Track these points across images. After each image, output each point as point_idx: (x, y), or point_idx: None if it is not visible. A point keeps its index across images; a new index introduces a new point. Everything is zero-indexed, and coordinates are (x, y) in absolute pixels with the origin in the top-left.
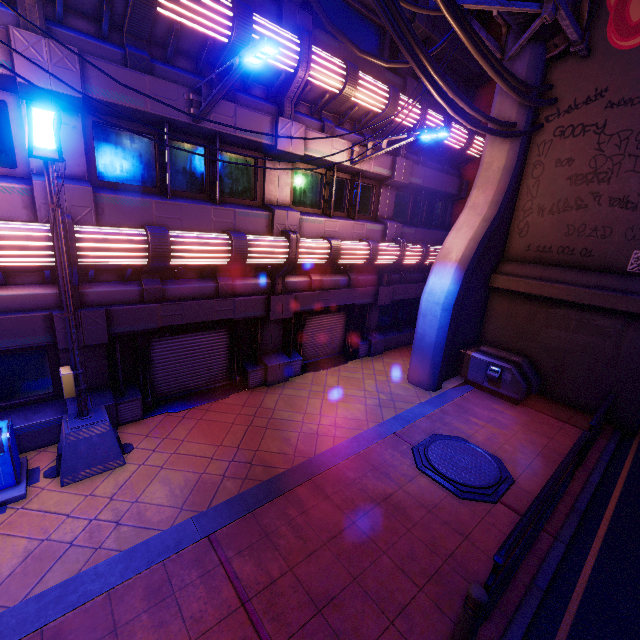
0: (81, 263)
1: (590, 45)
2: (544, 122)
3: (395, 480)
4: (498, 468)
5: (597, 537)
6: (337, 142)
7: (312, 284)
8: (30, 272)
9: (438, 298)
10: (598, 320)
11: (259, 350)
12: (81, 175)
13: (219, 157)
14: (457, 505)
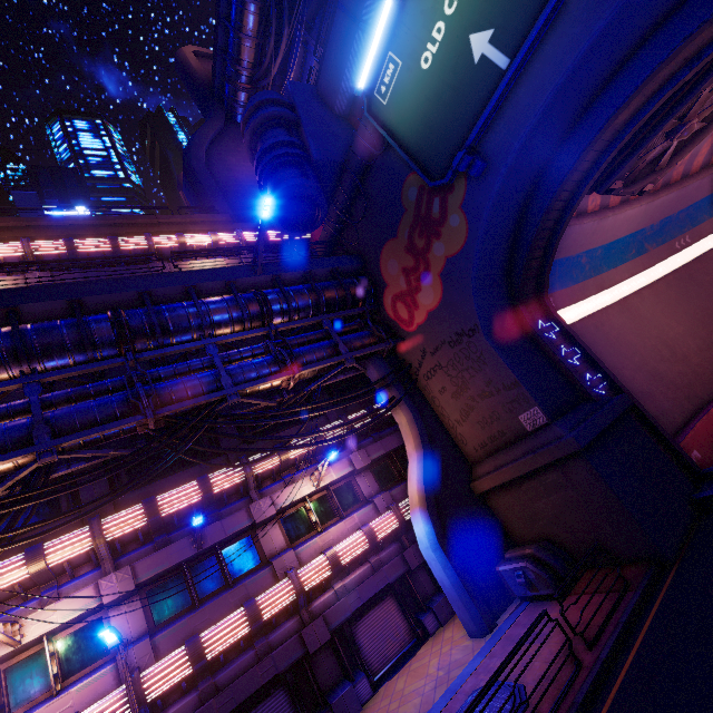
0: (150, 699)
1: (401, 335)
2: (416, 377)
3: None
4: (512, 698)
5: None
6: (298, 484)
7: (337, 594)
8: None
9: (425, 543)
10: (548, 477)
11: (321, 691)
12: (144, 631)
13: (226, 552)
14: None
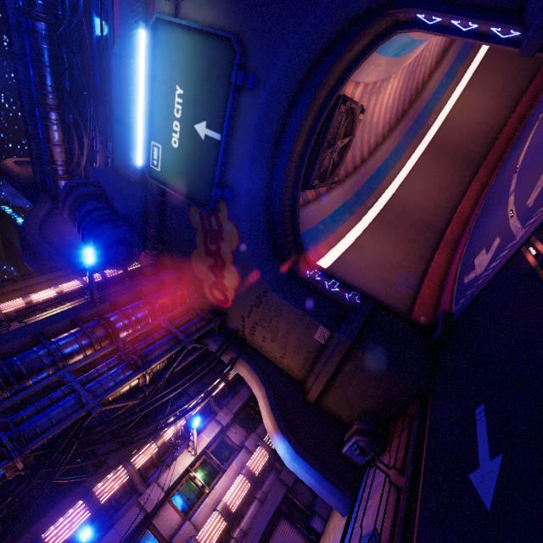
0: None
1: (224, 312)
2: (244, 337)
3: None
4: (370, 542)
5: (415, 527)
6: (178, 460)
7: (237, 540)
8: None
9: (287, 458)
10: (346, 370)
11: None
12: None
13: None
14: None
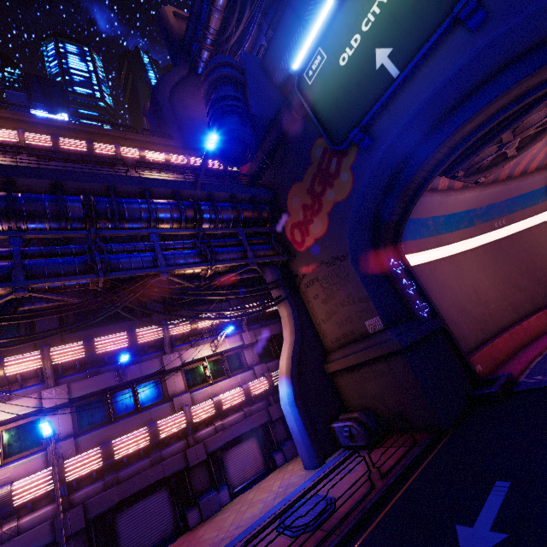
0: (68, 480)
1: (294, 253)
2: (299, 284)
3: (257, 546)
4: (325, 504)
5: (374, 523)
6: (201, 347)
7: (216, 429)
8: (45, 498)
9: (285, 400)
10: (377, 366)
11: (193, 494)
12: (70, 433)
13: (140, 388)
14: (288, 543)
